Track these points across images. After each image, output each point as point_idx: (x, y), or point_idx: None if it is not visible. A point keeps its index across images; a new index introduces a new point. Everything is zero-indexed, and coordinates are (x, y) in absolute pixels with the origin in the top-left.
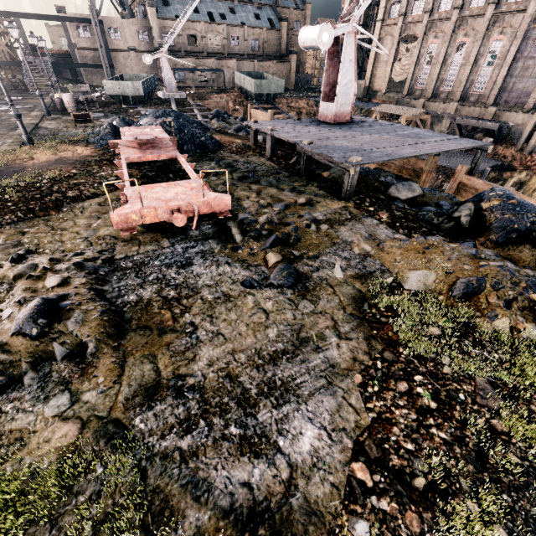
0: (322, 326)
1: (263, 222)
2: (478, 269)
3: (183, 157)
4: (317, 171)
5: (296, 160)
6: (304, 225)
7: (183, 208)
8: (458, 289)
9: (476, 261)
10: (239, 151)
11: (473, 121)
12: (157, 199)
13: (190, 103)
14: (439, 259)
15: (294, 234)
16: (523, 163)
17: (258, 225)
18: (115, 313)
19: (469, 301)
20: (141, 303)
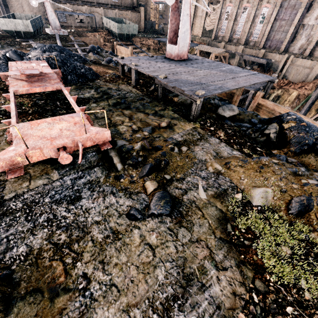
0: (201, 256)
1: (138, 149)
2: (303, 187)
3: (67, 89)
4: (169, 96)
5: (154, 88)
6: (169, 149)
7: (68, 145)
8: (295, 208)
9: (298, 179)
10: (111, 80)
11: (253, 58)
12: (42, 138)
13: (71, 39)
14: (274, 179)
15: (163, 159)
16: (279, 84)
17: (134, 152)
18: (1, 280)
19: (303, 217)
20: (30, 256)
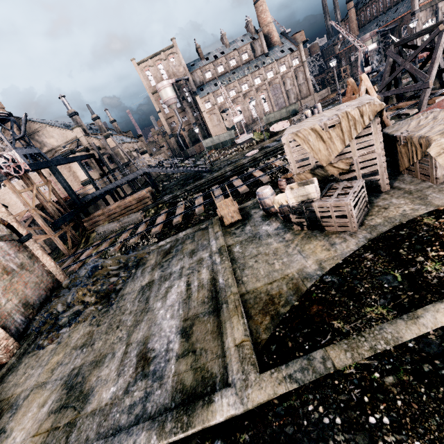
0: None
1: None
2: None
3: None
4: None
5: None
6: None
7: None
8: None
9: None
10: None
11: None
12: None
13: None
14: None
15: None
16: None
17: None
18: None
19: None
20: None
